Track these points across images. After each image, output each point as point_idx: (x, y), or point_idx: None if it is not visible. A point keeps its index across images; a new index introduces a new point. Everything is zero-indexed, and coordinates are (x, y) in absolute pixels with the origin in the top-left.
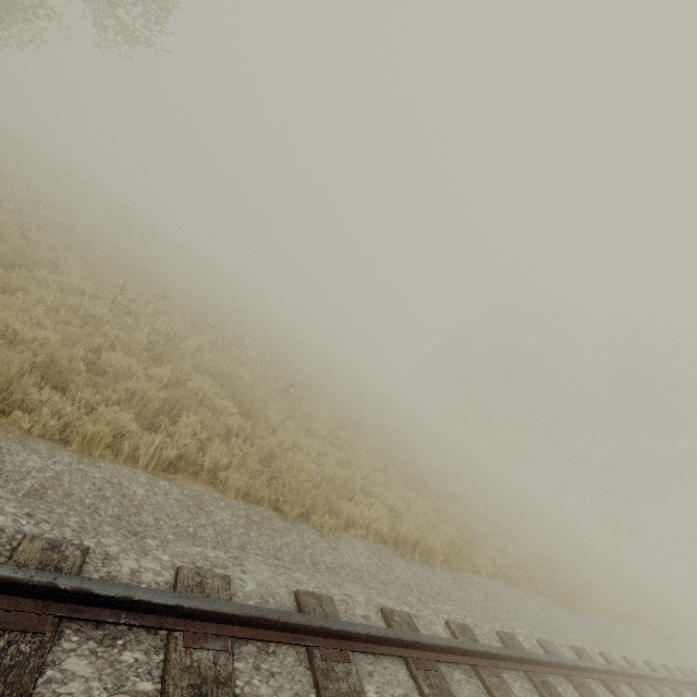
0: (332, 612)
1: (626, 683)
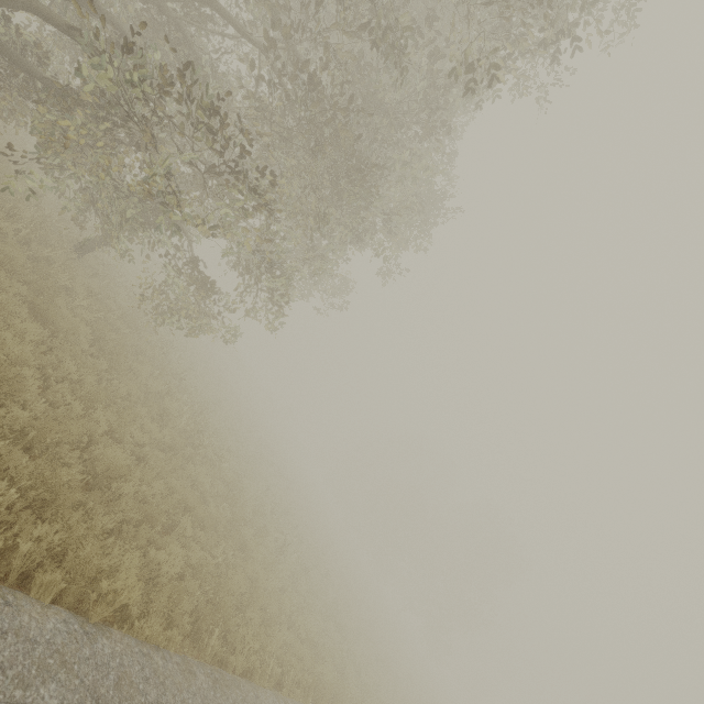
0: None
1: None
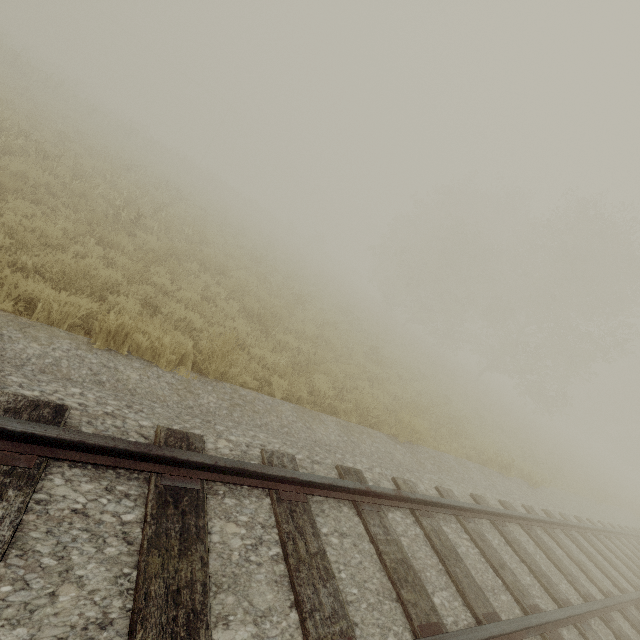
0: None
1: (409, 510)
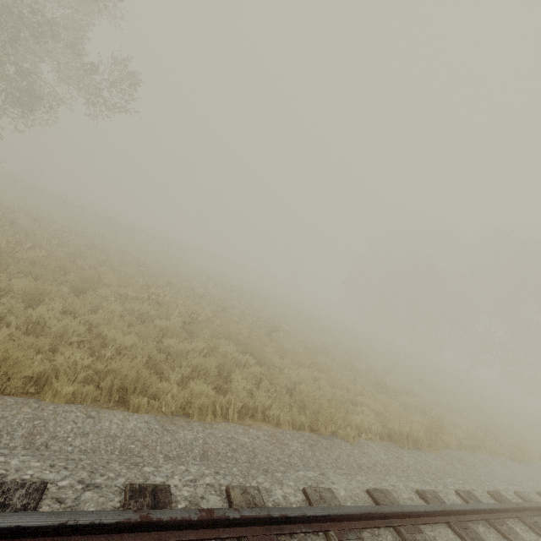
0: (394, 500)
1: None
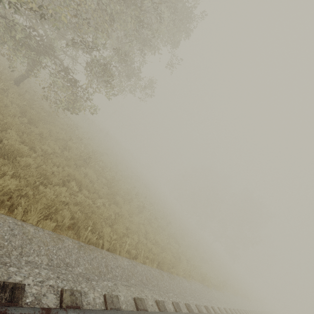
0: (228, 311)
1: None
